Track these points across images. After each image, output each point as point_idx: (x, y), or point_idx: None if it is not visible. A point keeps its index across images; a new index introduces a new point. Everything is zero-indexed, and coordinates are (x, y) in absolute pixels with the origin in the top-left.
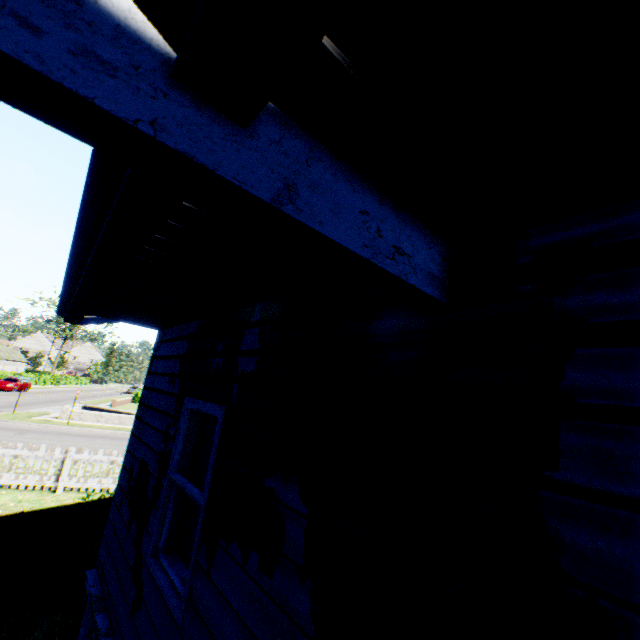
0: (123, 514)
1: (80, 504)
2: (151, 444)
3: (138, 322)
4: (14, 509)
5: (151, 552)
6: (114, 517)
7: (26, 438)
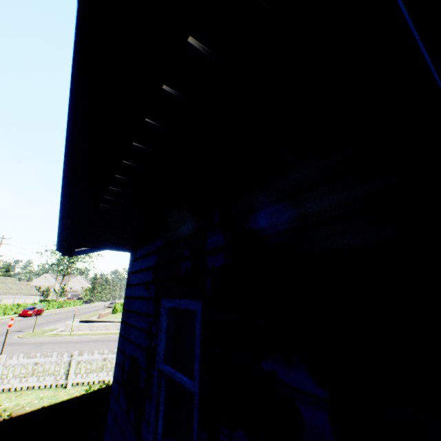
0: (121, 404)
1: (85, 395)
2: (137, 342)
3: (116, 247)
4: (37, 405)
5: (151, 439)
6: (114, 406)
7: (43, 349)
